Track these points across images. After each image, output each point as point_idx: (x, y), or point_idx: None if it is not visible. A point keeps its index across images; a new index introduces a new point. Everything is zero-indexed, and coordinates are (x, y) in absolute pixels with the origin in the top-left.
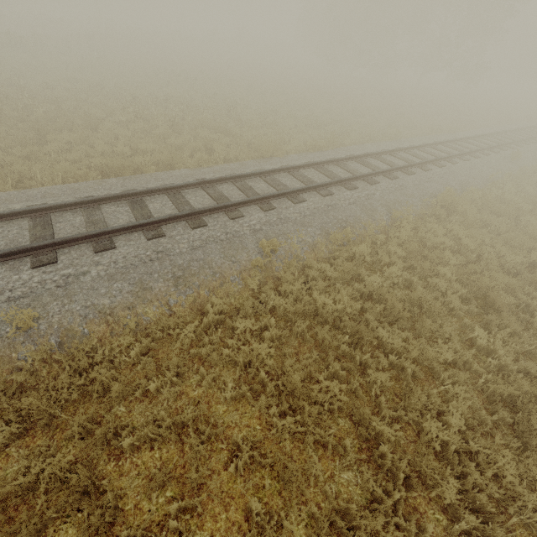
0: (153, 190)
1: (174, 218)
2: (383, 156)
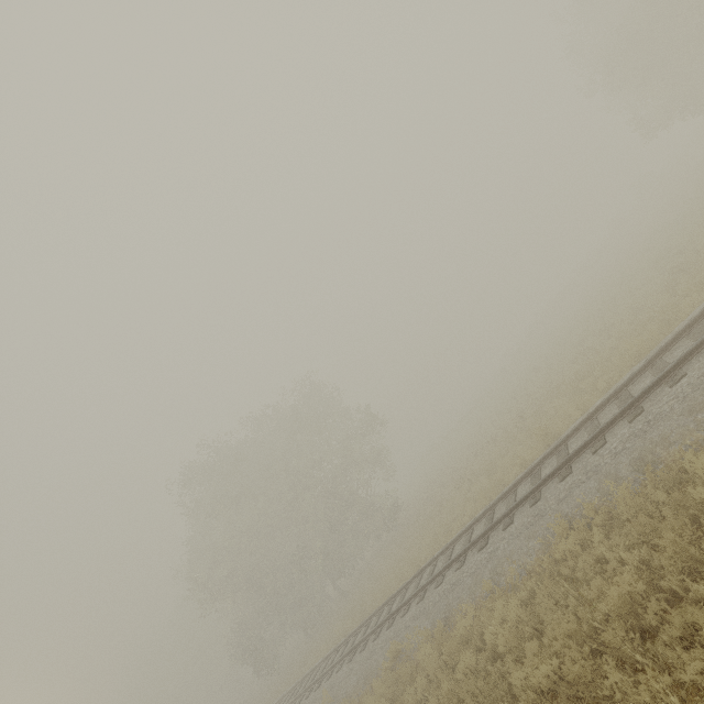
0: (396, 592)
1: (385, 621)
2: (573, 439)
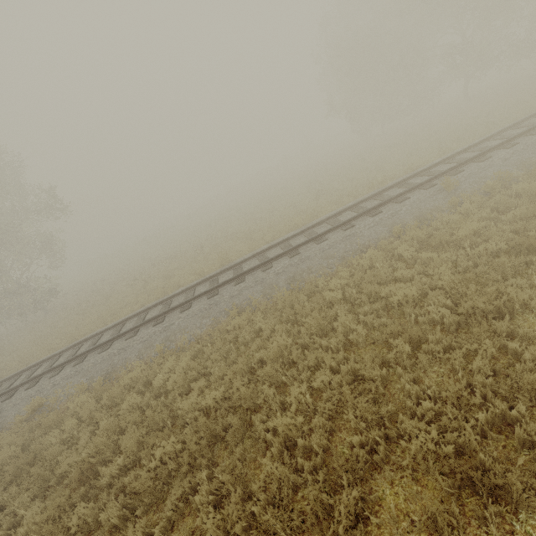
0: (45, 359)
1: (25, 383)
2: (247, 263)
